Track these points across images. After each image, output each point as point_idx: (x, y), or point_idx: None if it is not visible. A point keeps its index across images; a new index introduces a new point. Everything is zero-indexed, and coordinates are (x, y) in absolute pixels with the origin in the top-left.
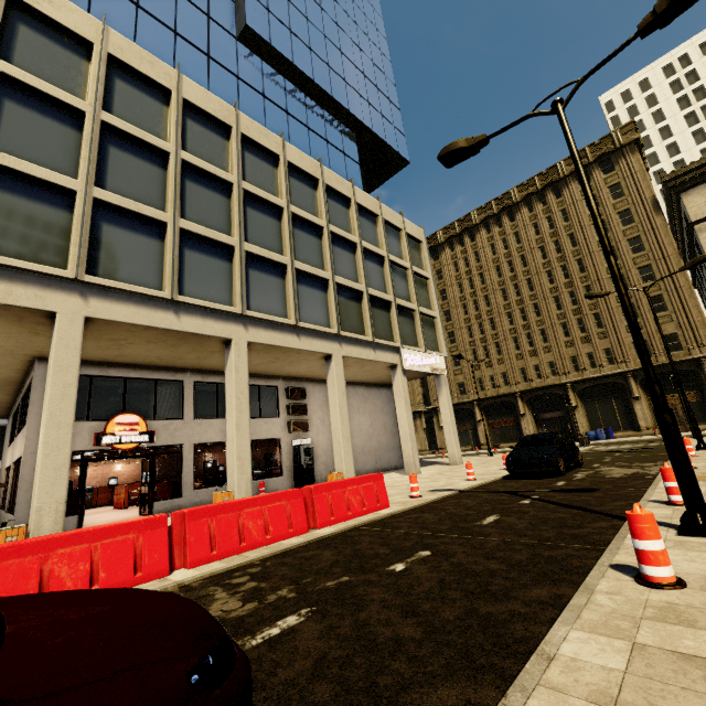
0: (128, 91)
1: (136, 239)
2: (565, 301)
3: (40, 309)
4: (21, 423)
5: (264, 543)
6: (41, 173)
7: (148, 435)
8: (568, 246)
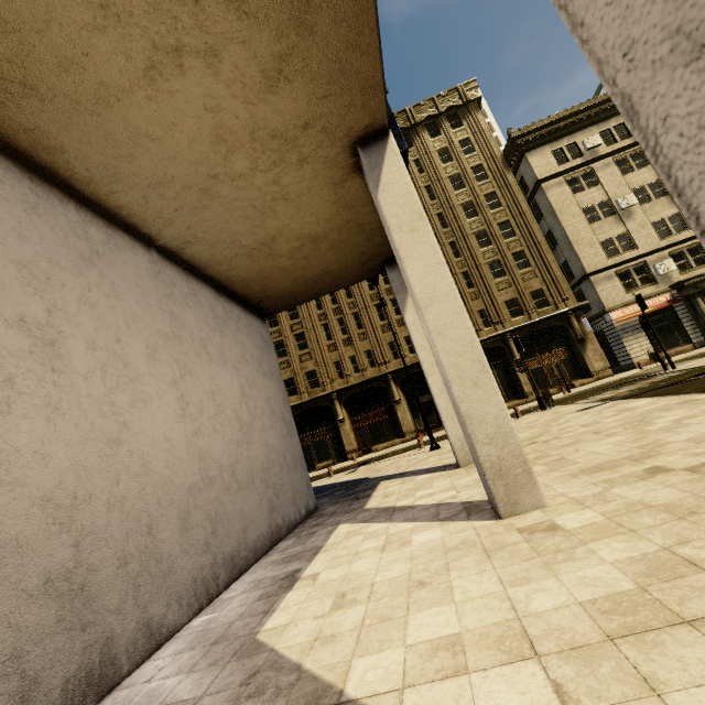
0: None
1: None
2: None
3: None
4: None
5: None
6: None
7: None
8: (427, 199)
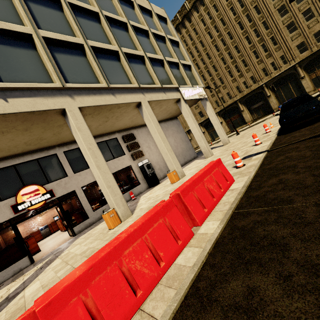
0: None
1: None
2: (252, 37)
3: None
4: None
5: (160, 274)
6: None
7: (48, 193)
8: (247, 0)
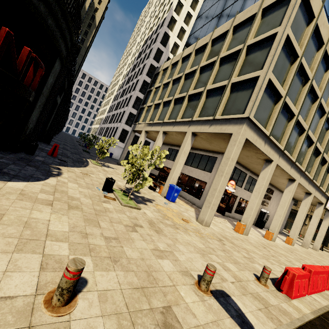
0: (319, 65)
1: (294, 135)
2: None
3: (271, 159)
4: (192, 162)
5: None
6: (292, 108)
7: (234, 190)
8: None
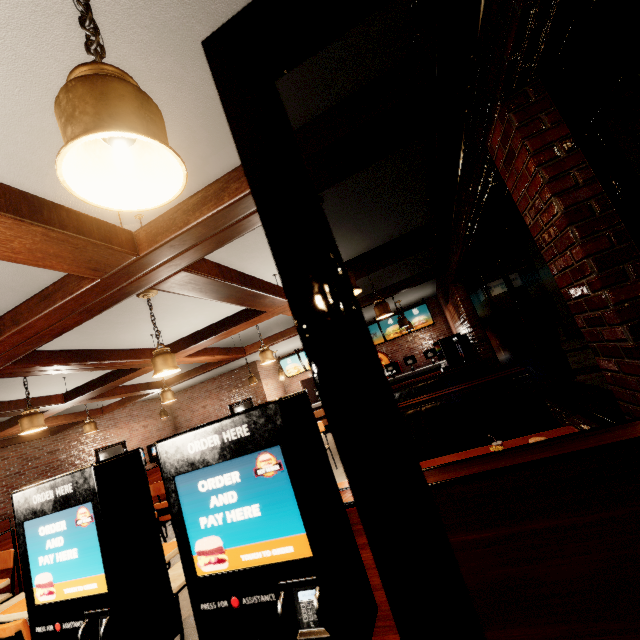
0: None
1: None
2: None
3: None
4: None
5: None
6: None
7: None
8: None
